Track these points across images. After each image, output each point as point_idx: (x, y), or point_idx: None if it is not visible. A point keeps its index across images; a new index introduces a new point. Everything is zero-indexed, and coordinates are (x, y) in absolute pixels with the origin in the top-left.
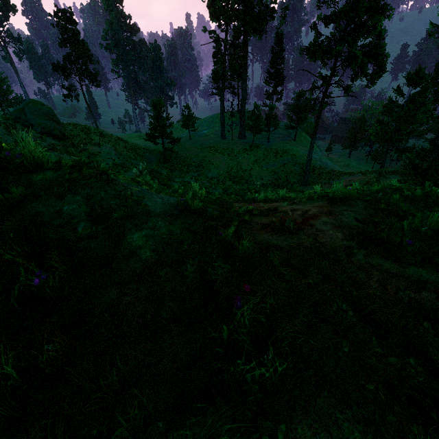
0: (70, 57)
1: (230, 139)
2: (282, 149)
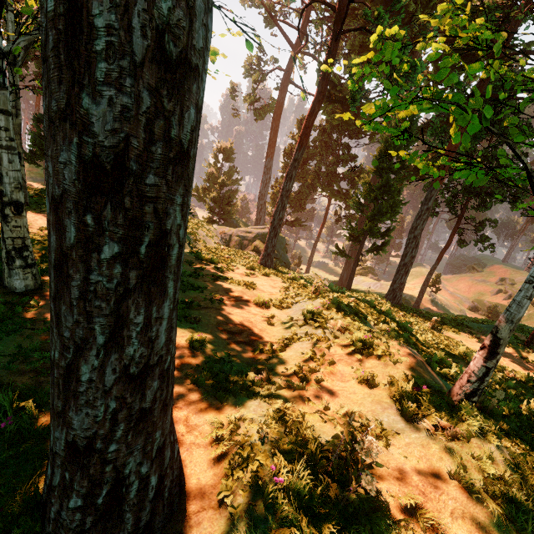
0: None
1: None
2: None
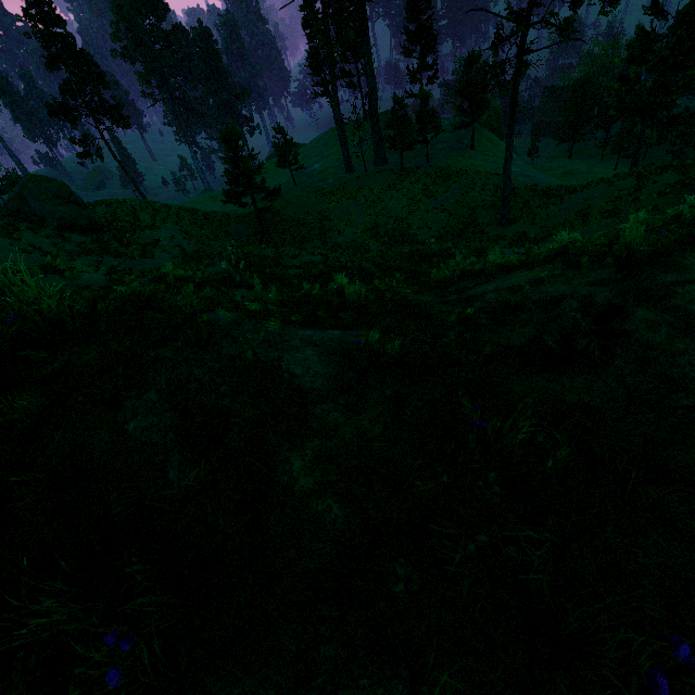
0: (70, 87)
1: (362, 170)
2: (454, 169)
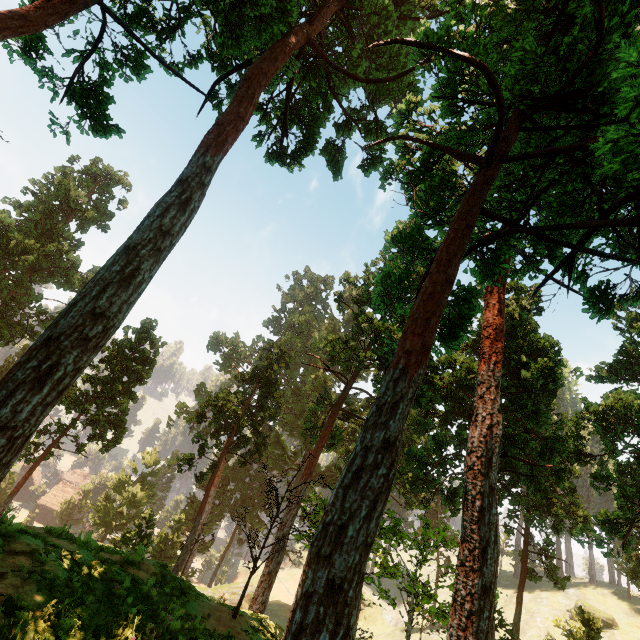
0: None
1: None
2: None
